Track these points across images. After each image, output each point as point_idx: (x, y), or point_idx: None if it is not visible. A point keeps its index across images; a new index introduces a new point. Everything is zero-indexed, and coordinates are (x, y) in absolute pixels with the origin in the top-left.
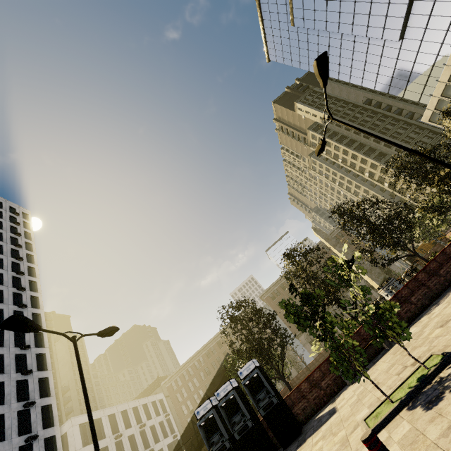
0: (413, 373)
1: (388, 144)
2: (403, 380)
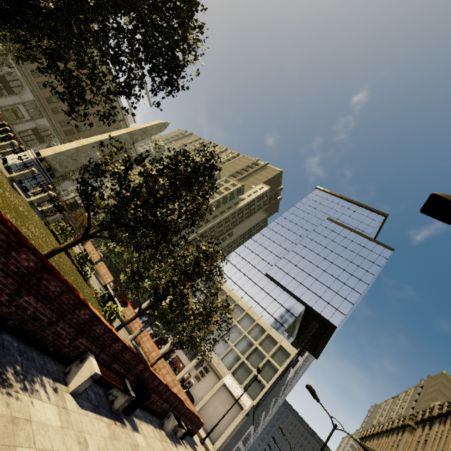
0: None
1: None
2: None
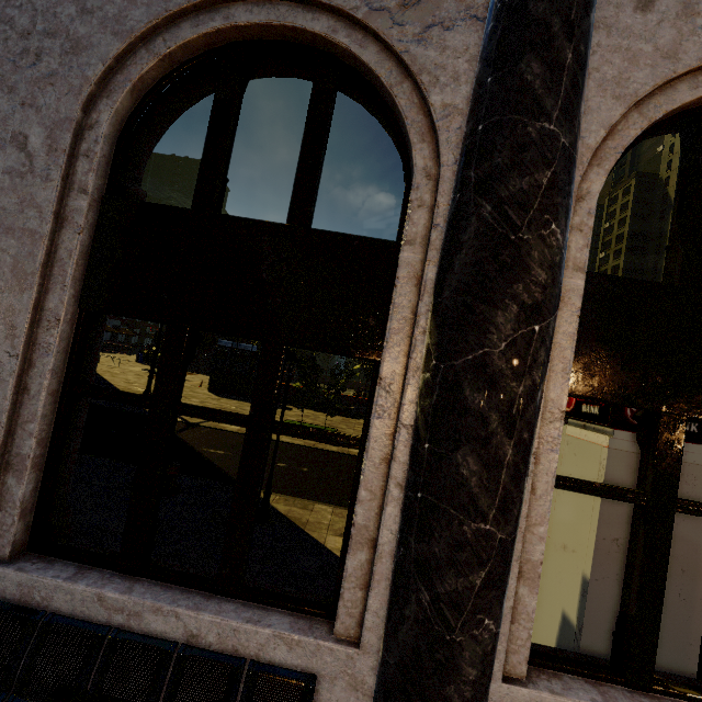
0: (322, 426)
1: None
2: (316, 424)
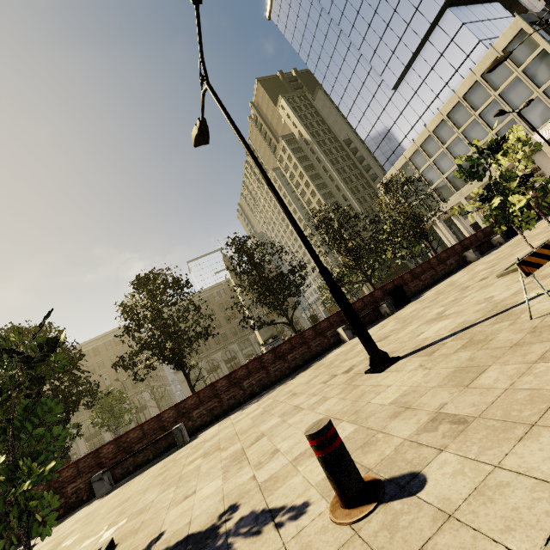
0: None
1: (255, 165)
2: None
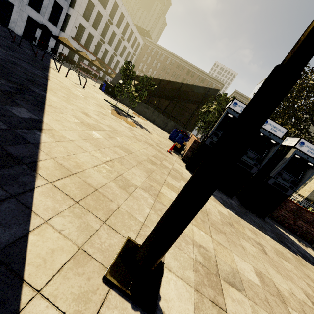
0: None
1: None
2: None
